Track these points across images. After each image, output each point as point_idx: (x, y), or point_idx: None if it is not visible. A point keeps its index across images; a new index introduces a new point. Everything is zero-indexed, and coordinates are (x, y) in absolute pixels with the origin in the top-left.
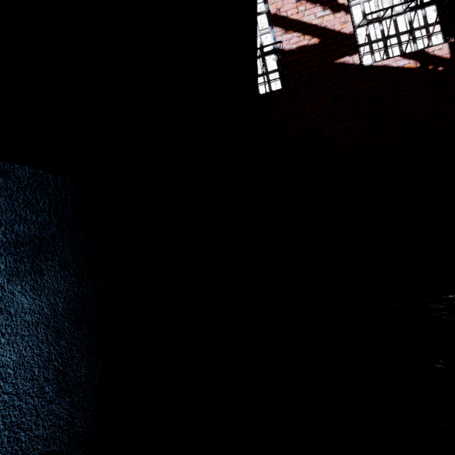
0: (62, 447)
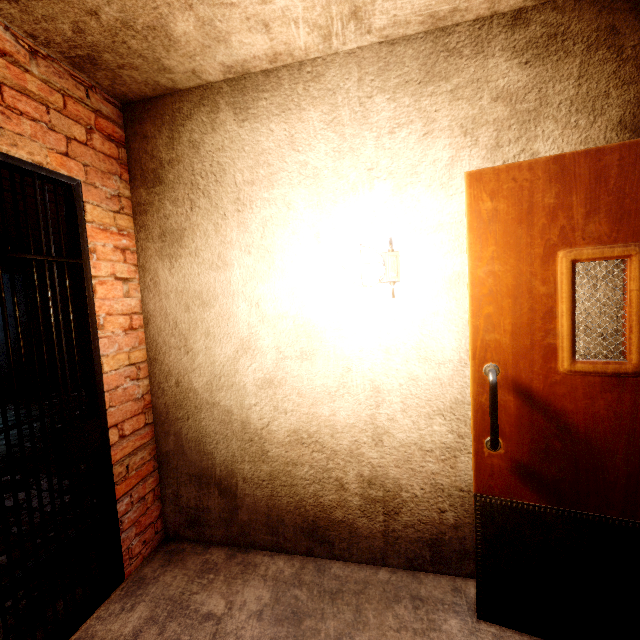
0: (1, 343)
